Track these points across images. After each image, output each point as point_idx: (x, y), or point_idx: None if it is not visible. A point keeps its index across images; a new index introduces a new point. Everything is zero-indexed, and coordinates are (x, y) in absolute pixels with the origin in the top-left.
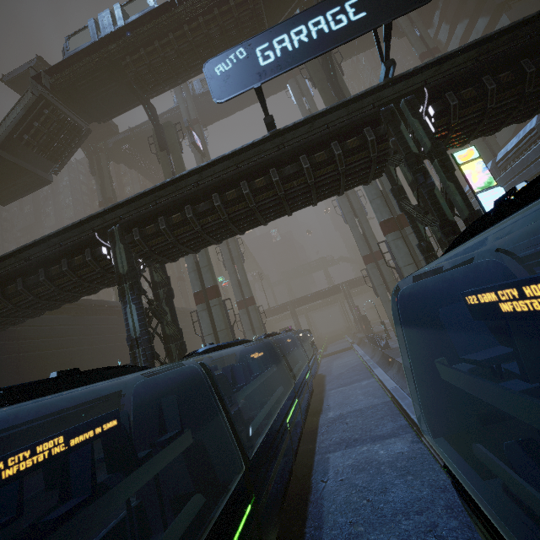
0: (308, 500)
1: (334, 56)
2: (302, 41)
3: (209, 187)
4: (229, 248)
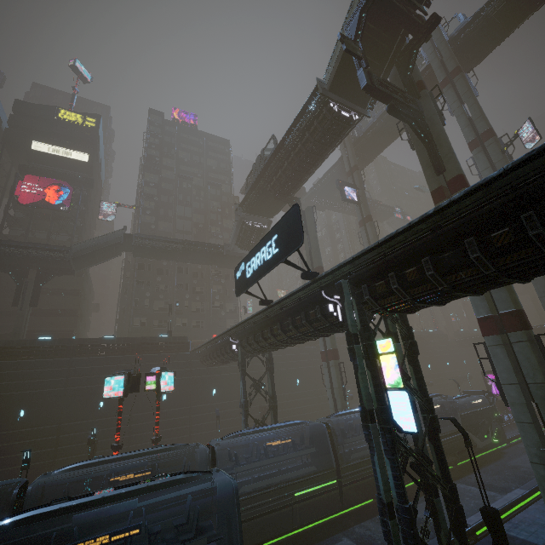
0: None
1: (434, 103)
2: (258, 264)
3: (258, 326)
4: None
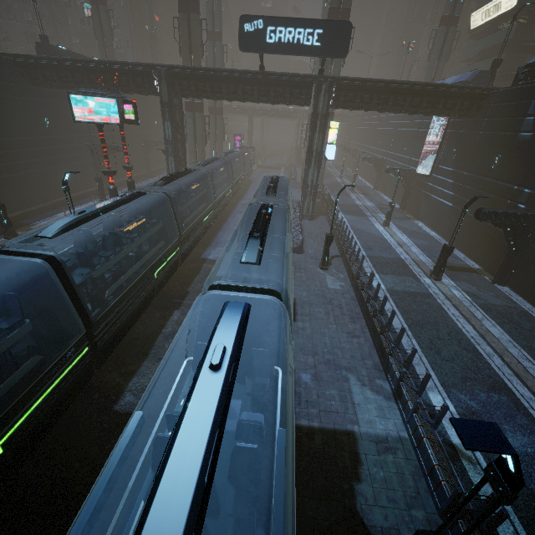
0: (225, 221)
1: None
2: (289, 40)
3: (222, 79)
4: (214, 52)
